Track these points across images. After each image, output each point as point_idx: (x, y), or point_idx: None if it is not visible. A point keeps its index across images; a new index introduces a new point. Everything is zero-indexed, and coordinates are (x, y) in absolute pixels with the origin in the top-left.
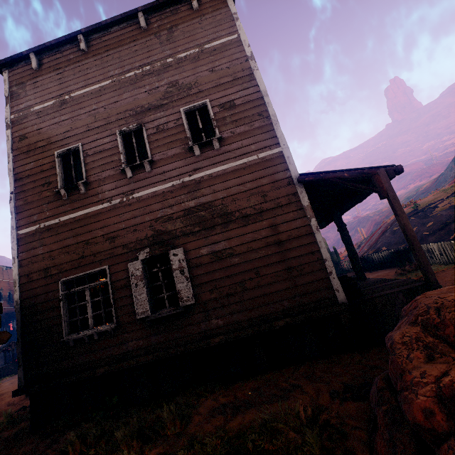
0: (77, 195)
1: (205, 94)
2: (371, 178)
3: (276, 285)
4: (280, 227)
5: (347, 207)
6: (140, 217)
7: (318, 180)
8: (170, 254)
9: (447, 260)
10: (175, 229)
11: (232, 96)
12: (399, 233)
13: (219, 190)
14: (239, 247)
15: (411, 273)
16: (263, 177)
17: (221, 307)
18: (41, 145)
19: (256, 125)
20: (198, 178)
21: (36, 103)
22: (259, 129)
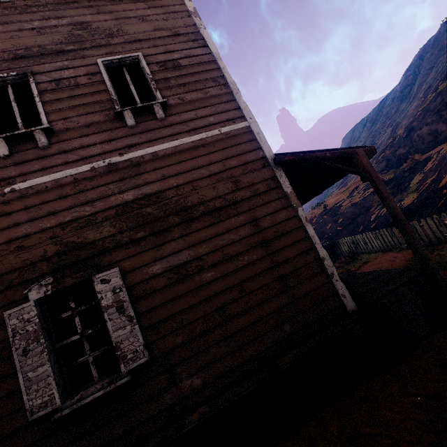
0: None
1: (136, 47)
2: (350, 159)
3: (271, 303)
4: (262, 221)
5: (304, 201)
6: (29, 223)
7: (297, 161)
8: (96, 282)
9: (372, 248)
10: (101, 239)
11: (175, 54)
12: (318, 231)
13: (170, 175)
14: (211, 255)
15: (347, 264)
16: (230, 157)
17: (195, 355)
18: None
19: (212, 92)
20: (136, 158)
21: None
22: (217, 97)
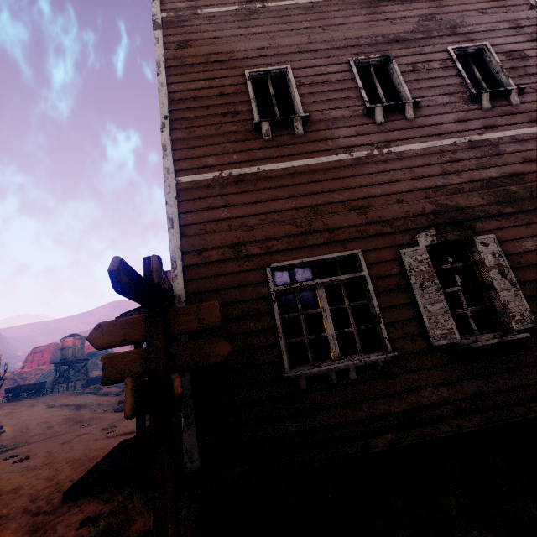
0: (288, 137)
1: (480, 37)
2: None
3: None
4: None
5: None
6: (406, 181)
7: None
8: (476, 243)
9: None
10: (470, 207)
11: (520, 45)
12: None
13: (532, 160)
14: None
15: None
16: None
17: None
18: (217, 59)
19: None
20: (494, 139)
21: (206, 5)
22: None
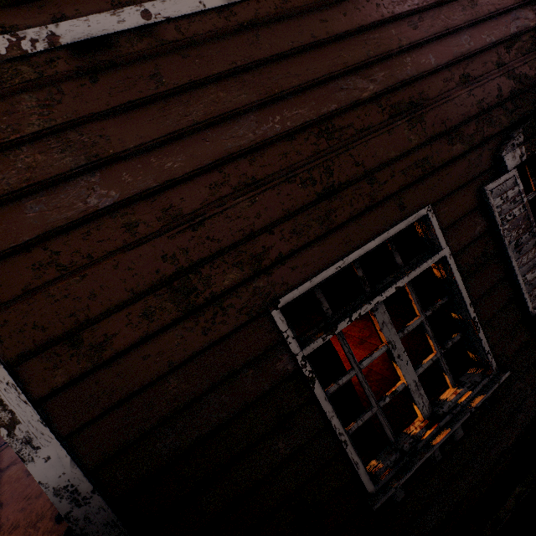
0: None
1: None
2: None
3: None
4: None
5: None
6: (468, 29)
7: None
8: None
9: None
10: None
11: None
12: None
13: None
14: None
15: None
16: None
17: None
18: None
19: None
20: None
21: None
22: None
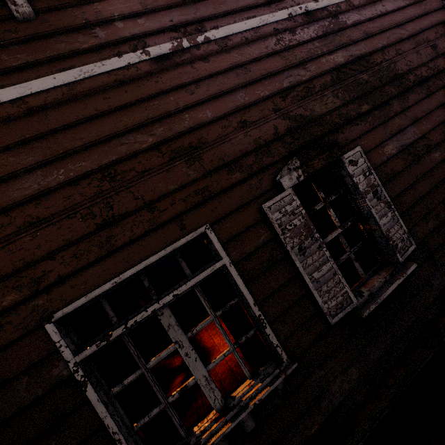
0: (2, 25)
1: None
2: None
3: None
4: None
5: None
6: (243, 89)
7: None
8: (346, 164)
9: None
10: (327, 113)
11: None
12: None
13: (373, 34)
14: (432, 133)
15: None
16: (421, 16)
17: None
18: None
19: None
20: (332, 7)
21: None
22: None
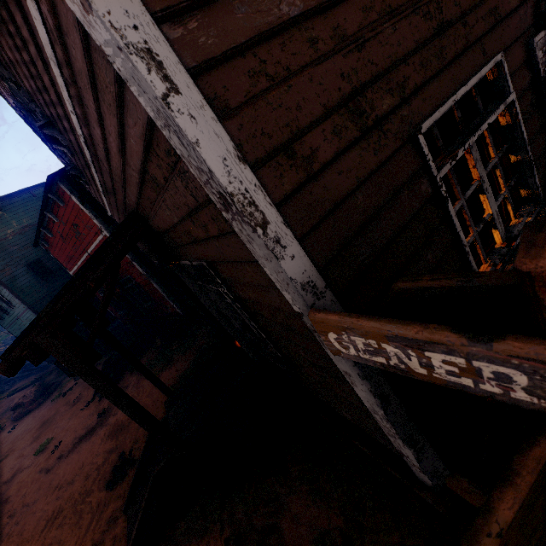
0: None
1: None
2: None
3: None
4: None
5: None
6: None
7: None
8: None
9: None
10: None
11: None
12: None
13: None
14: None
15: None
16: None
17: None
18: None
19: None
20: None
21: None
22: None
